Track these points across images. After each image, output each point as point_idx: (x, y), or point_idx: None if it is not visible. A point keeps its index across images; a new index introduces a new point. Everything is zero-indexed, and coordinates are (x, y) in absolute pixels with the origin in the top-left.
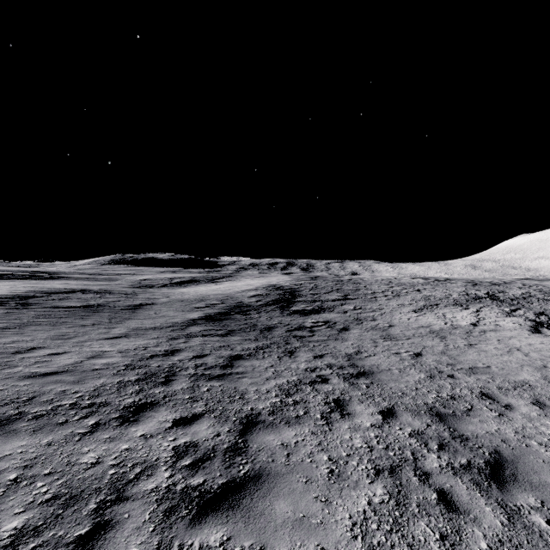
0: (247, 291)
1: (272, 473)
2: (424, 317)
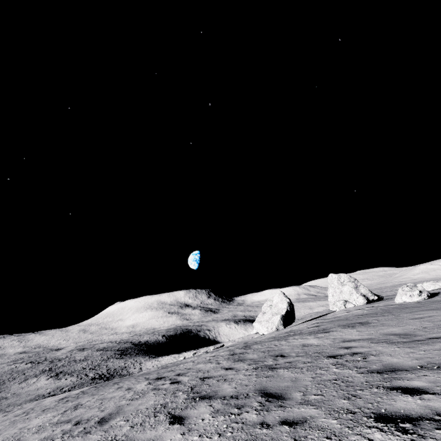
0: None
1: None
2: (21, 384)
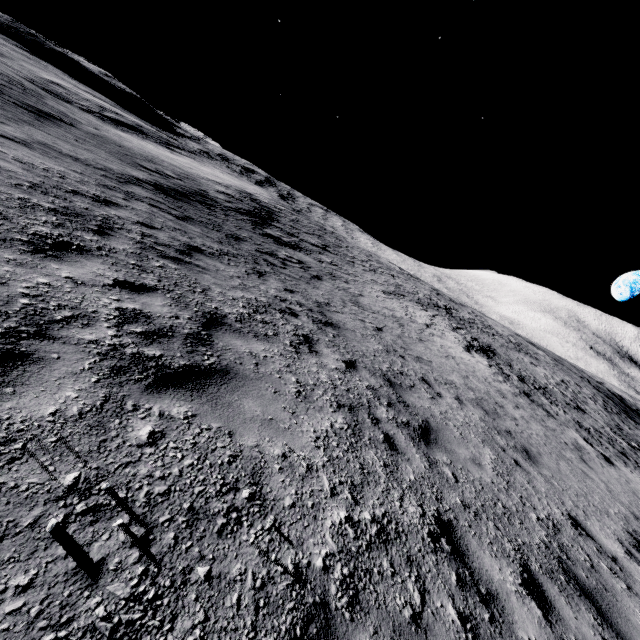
0: (215, 183)
1: (241, 374)
2: (390, 301)
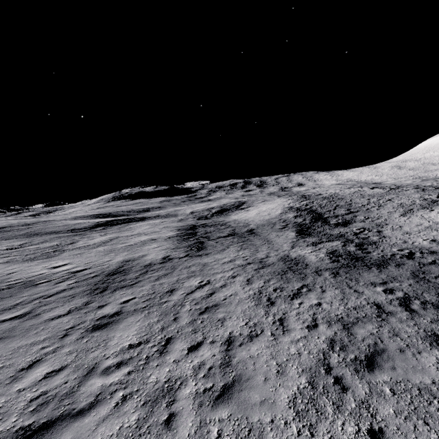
0: (285, 214)
1: None
2: (412, 219)
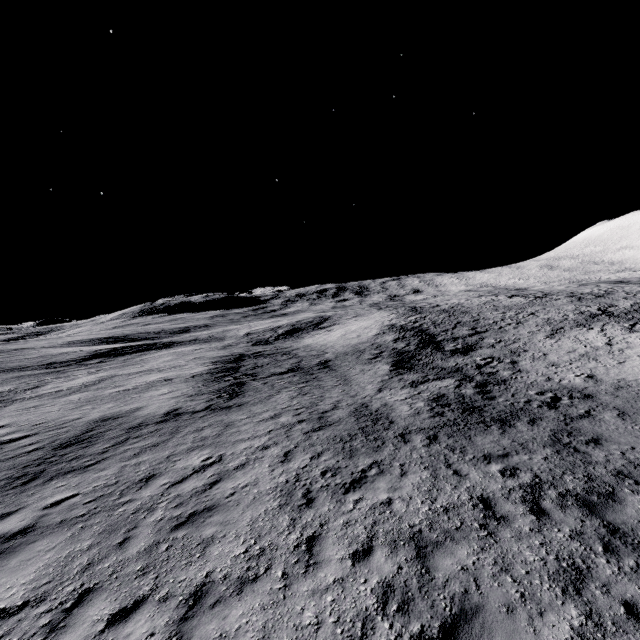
0: (381, 336)
1: (603, 433)
2: (562, 342)
